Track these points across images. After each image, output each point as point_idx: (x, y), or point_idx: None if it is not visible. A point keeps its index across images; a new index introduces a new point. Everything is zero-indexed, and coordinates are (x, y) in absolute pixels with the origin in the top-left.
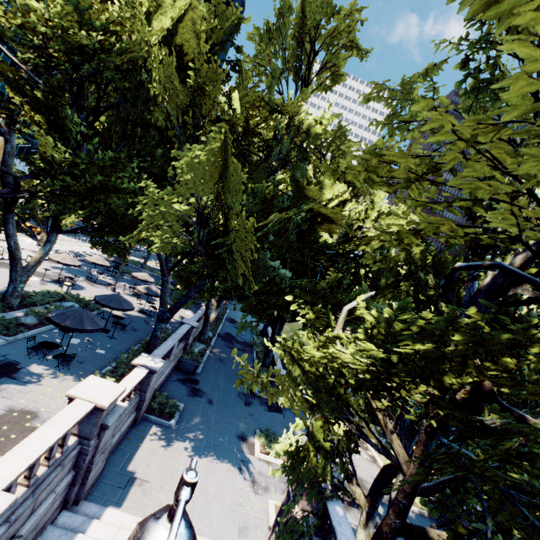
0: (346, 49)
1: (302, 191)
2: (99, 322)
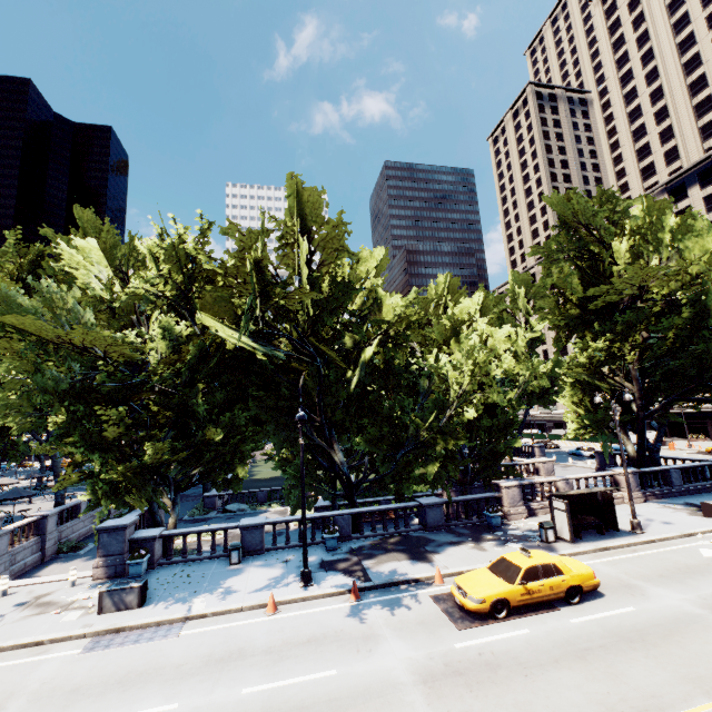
0: None
1: None
2: None
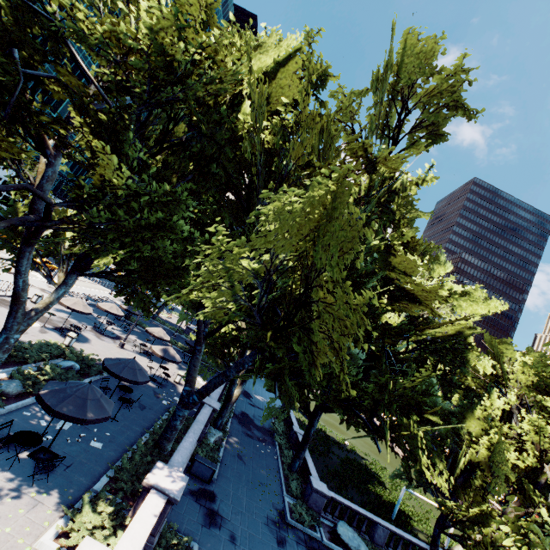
0: (451, 110)
1: (386, 259)
2: (107, 406)
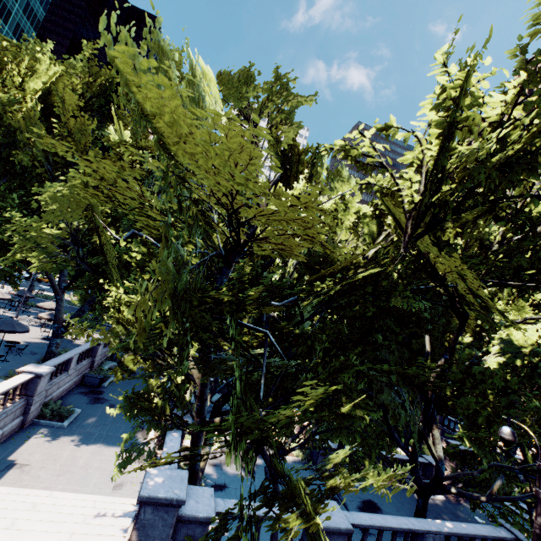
0: None
1: None
2: None
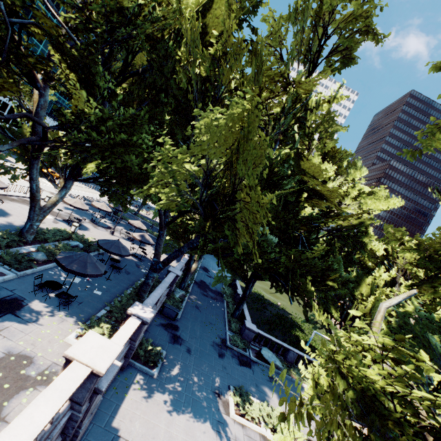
0: (362, 34)
1: (300, 166)
2: (101, 268)
